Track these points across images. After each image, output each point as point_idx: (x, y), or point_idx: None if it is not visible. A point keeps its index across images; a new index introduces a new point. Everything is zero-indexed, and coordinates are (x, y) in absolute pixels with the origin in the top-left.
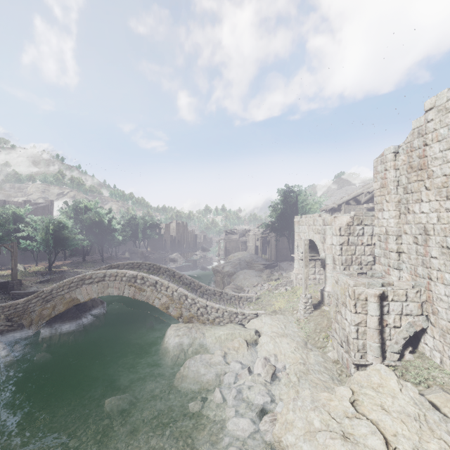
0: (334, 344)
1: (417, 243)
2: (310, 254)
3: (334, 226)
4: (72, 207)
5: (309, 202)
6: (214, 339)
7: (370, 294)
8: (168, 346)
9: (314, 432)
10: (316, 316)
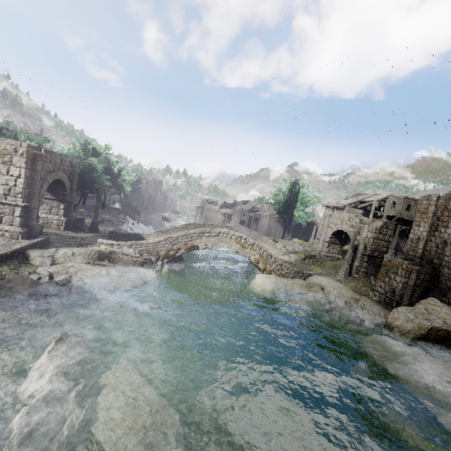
0: (376, 293)
1: (437, 247)
2: (334, 239)
3: (371, 226)
4: (79, 145)
5: (311, 195)
6: (298, 286)
7: (414, 269)
8: (267, 287)
9: (411, 319)
10: (352, 279)
